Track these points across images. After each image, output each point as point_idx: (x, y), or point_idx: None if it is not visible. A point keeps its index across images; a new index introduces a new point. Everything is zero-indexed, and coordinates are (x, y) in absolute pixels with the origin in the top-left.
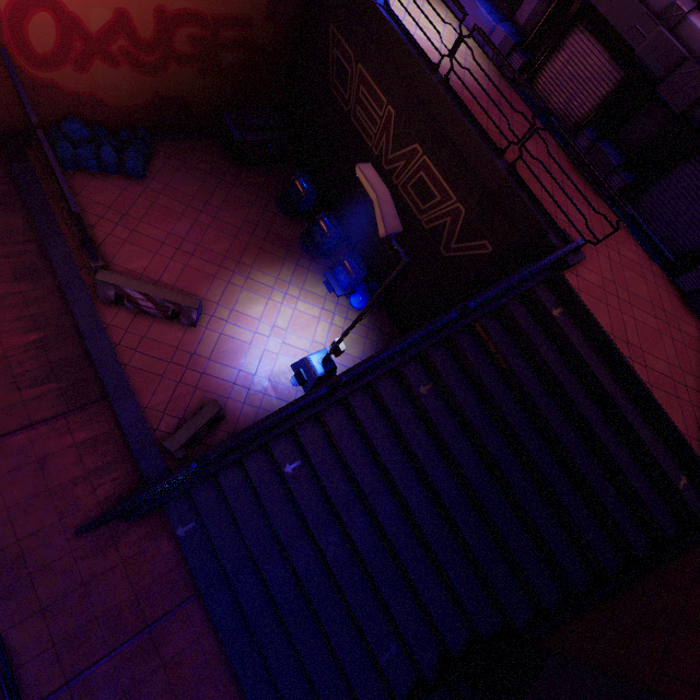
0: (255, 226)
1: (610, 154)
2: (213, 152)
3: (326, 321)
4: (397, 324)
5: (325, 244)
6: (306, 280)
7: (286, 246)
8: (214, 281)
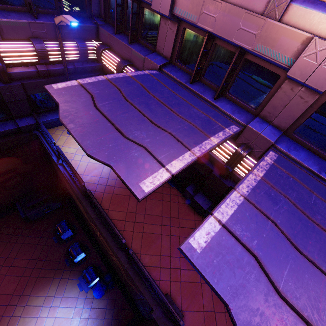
0: (36, 261)
1: (201, 203)
2: (18, 218)
3: (77, 317)
4: (125, 296)
5: (76, 260)
6: (66, 288)
7: (55, 267)
8: (1, 320)
